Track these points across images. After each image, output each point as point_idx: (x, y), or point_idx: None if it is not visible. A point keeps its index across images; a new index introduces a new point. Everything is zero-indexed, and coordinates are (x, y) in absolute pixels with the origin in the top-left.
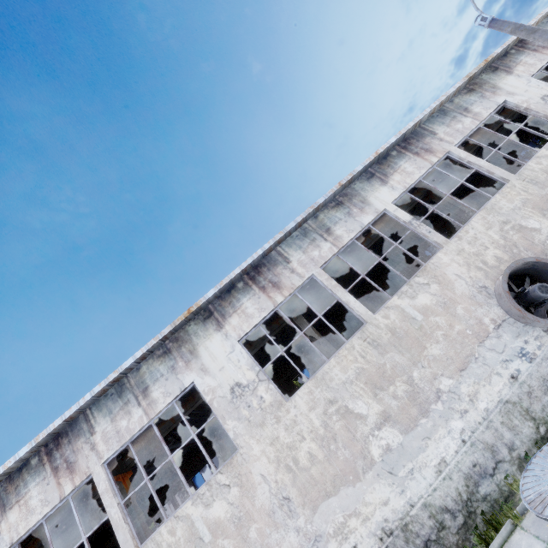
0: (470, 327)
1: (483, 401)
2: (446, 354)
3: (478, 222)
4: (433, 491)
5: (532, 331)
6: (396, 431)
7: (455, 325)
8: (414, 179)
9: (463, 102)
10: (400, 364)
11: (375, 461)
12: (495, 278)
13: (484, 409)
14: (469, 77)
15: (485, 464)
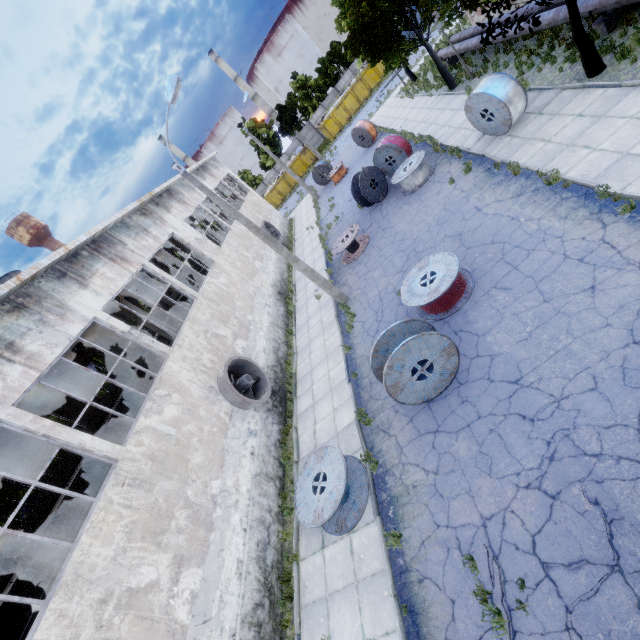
0: (215, 425)
1: (244, 484)
2: (207, 457)
3: (189, 331)
4: (243, 599)
5: (249, 413)
6: (194, 568)
7: (204, 427)
8: (119, 286)
9: (141, 222)
10: (172, 490)
11: (186, 625)
12: (216, 378)
13: (247, 491)
14: (142, 202)
15: (263, 537)
